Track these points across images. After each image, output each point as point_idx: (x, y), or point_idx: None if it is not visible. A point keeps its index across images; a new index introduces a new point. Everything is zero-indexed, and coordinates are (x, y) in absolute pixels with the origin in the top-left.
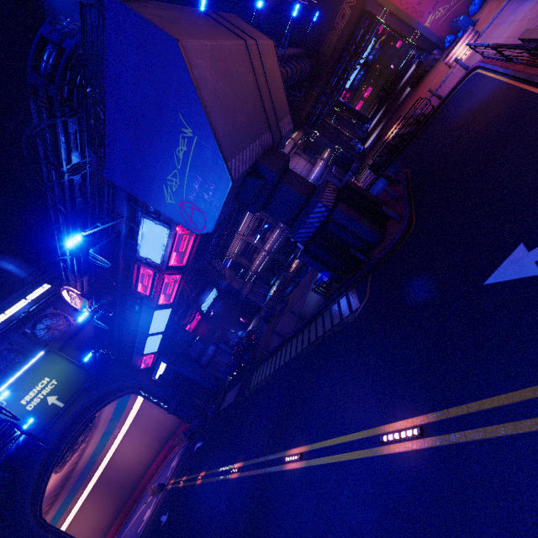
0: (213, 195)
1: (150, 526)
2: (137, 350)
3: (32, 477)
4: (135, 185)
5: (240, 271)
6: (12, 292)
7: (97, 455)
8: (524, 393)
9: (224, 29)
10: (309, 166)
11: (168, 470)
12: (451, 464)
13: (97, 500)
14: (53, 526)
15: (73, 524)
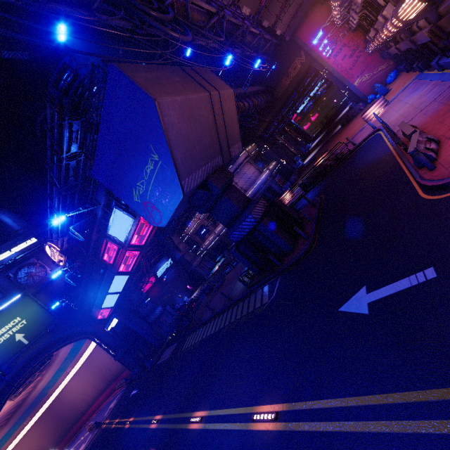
0: (168, 201)
1: None
2: (97, 303)
3: None
4: (113, 184)
5: (193, 247)
6: (5, 240)
7: (49, 388)
8: (336, 402)
9: (195, 84)
10: (257, 173)
11: (106, 410)
12: (286, 446)
13: (42, 429)
14: None
15: (17, 449)
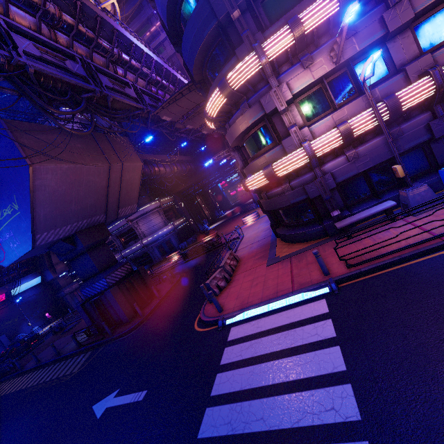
0: (17, 247)
1: None
2: None
3: None
4: None
5: (72, 272)
6: None
7: None
8: None
9: (98, 152)
10: (162, 224)
11: None
12: None
13: None
14: None
15: None
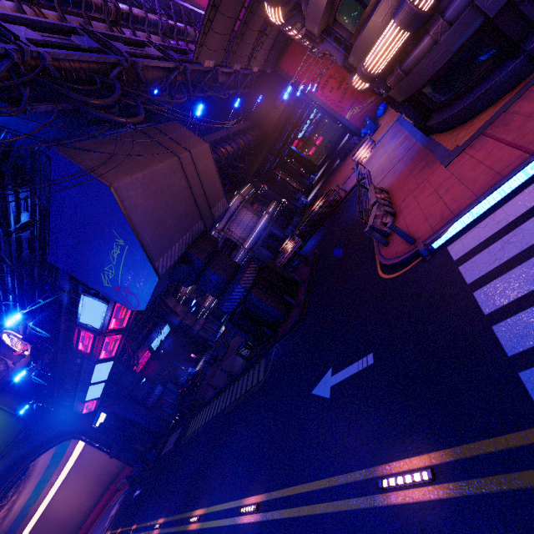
0: (143, 285)
1: None
2: (79, 397)
3: None
4: (76, 270)
5: (193, 309)
6: None
7: (30, 506)
8: (299, 488)
9: (160, 149)
10: (256, 219)
11: (107, 518)
12: None
13: None
14: None
15: None
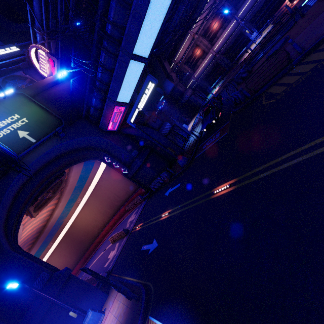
0: None
1: (123, 259)
2: (111, 93)
3: (3, 199)
4: None
5: (187, 73)
6: None
7: (63, 218)
8: None
9: None
10: None
11: (125, 225)
12: None
13: (63, 250)
14: (29, 253)
15: None
